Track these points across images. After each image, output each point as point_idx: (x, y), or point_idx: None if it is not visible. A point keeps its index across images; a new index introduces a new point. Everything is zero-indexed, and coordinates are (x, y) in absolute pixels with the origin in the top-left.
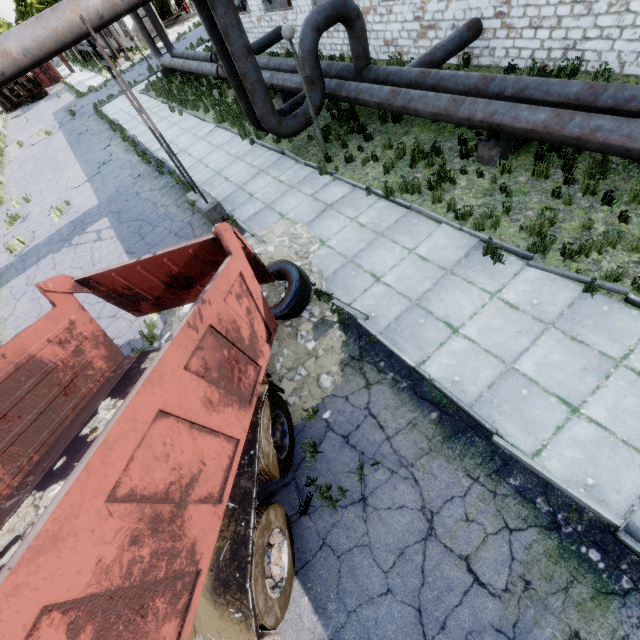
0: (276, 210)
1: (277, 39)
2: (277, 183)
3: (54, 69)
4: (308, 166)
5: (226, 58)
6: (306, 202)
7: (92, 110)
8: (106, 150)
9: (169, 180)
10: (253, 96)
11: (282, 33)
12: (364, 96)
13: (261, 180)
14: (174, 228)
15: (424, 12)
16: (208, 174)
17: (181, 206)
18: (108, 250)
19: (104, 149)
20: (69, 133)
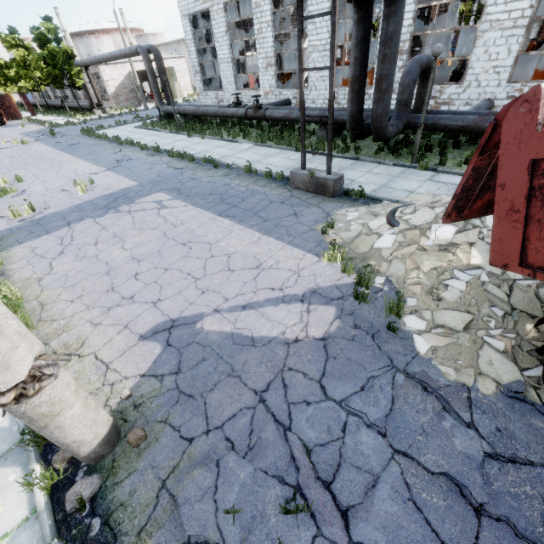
0: (397, 188)
1: (286, 106)
2: (374, 174)
3: (16, 108)
4: (396, 166)
5: (362, 64)
6: (429, 183)
7: (77, 133)
8: (118, 153)
9: (229, 171)
10: (383, 95)
11: (435, 49)
12: (445, 121)
13: (351, 172)
14: (274, 199)
15: (441, 94)
16: (278, 168)
17: (266, 186)
18: (188, 214)
19: (117, 152)
20: (53, 144)
